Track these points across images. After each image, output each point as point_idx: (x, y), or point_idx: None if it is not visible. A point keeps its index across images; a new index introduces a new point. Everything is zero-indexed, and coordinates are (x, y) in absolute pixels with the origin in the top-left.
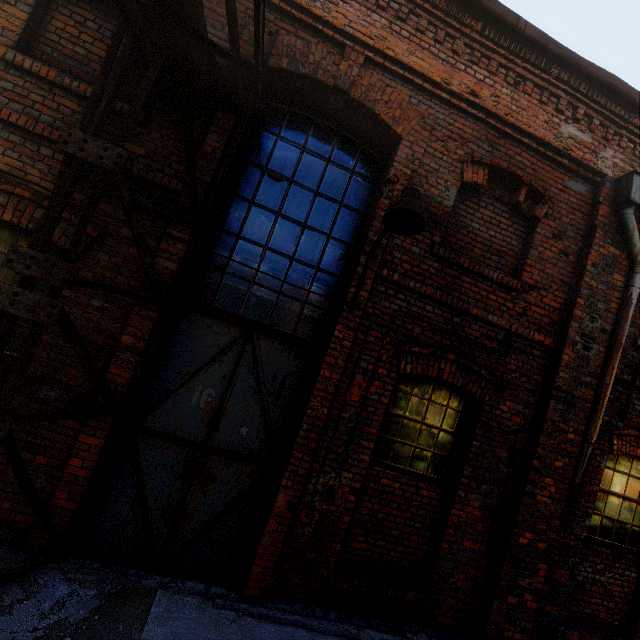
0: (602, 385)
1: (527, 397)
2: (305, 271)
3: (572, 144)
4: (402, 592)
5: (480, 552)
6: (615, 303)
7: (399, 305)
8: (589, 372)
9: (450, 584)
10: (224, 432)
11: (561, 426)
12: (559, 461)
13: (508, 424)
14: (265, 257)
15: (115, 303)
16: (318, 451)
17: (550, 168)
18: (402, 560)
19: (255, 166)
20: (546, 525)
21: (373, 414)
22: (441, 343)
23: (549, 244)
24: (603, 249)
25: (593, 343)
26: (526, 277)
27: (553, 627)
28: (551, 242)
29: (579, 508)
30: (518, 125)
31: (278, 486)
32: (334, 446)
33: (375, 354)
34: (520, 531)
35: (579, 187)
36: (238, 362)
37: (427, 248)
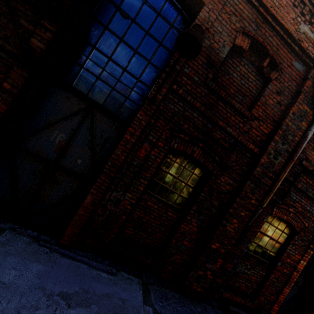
0: (277, 179)
1: (236, 177)
2: (131, 79)
3: (304, 38)
4: (145, 258)
5: (191, 248)
6: (298, 138)
7: (179, 109)
8: (272, 171)
9: (172, 259)
10: (67, 160)
11: (249, 195)
12: (243, 212)
13: (222, 188)
14: (108, 64)
15: (2, 61)
16: (115, 179)
17: (287, 50)
18: (150, 244)
19: (112, 4)
20: (227, 242)
21: (150, 166)
22: (197, 136)
23: (273, 96)
24: (301, 106)
25: (279, 156)
26: (254, 112)
27: (218, 289)
28: (274, 95)
29: (247, 237)
30: (276, 16)
31: (88, 192)
32: (124, 178)
33: (158, 133)
34: (213, 242)
35: (299, 67)
36: (82, 123)
37: (203, 79)
